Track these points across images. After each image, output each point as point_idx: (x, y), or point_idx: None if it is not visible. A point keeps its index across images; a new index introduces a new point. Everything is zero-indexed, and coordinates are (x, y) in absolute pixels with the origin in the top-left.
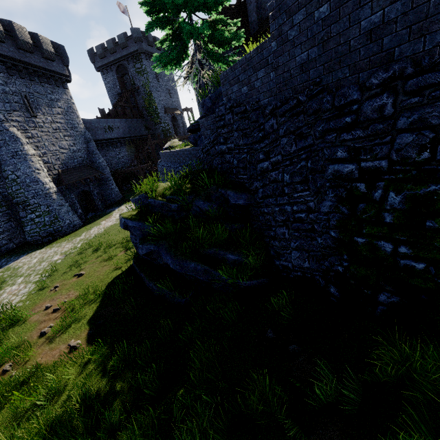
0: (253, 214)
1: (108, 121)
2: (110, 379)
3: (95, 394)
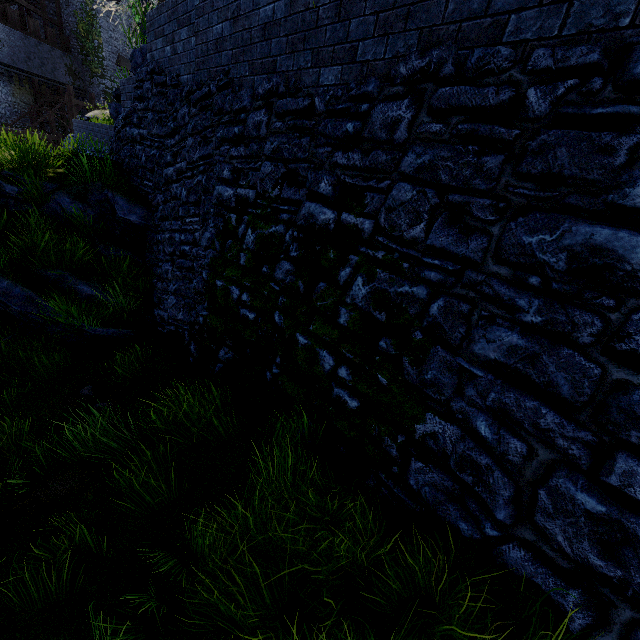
0: (149, 242)
1: None
2: None
3: None
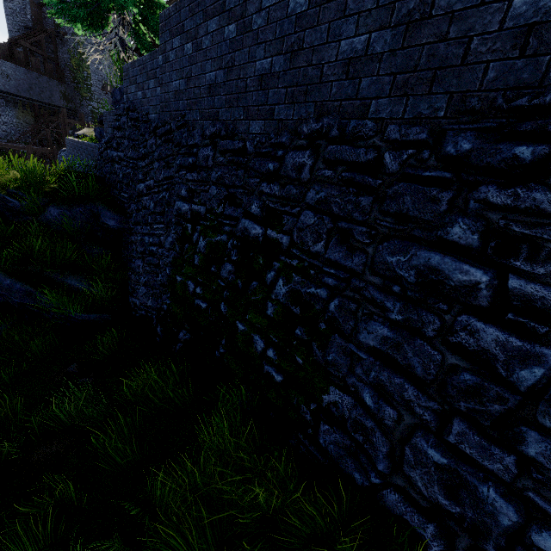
0: (125, 242)
1: None
2: None
3: None
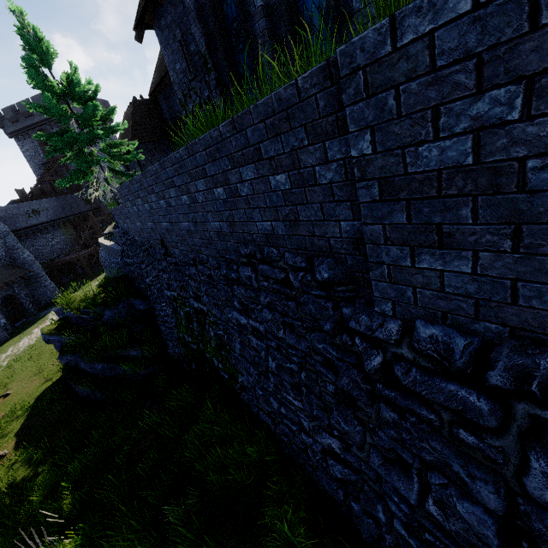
0: (154, 315)
1: (31, 204)
2: (34, 467)
3: (21, 480)
